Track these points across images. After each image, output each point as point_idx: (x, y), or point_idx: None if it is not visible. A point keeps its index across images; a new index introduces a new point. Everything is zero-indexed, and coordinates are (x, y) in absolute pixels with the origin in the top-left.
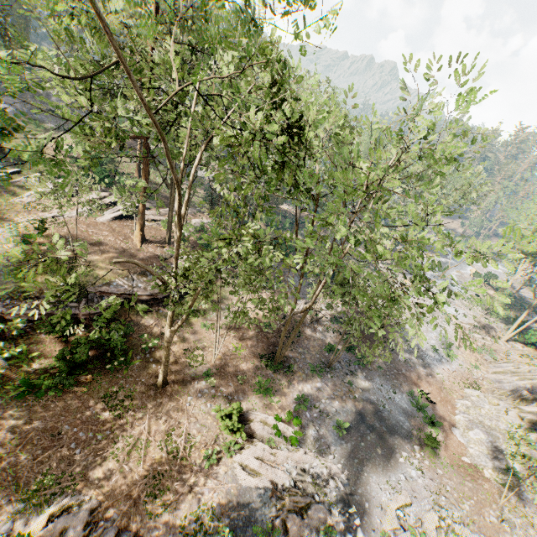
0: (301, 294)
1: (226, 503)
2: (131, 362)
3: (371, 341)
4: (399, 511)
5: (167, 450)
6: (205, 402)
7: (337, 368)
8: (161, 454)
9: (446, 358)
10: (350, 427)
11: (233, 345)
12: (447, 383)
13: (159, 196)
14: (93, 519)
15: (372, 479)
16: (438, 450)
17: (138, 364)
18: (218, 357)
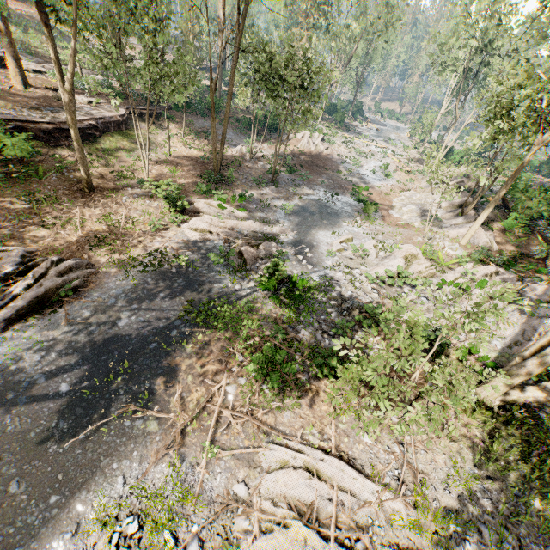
0: (238, 143)
1: (180, 249)
2: (45, 177)
3: (314, 170)
4: (343, 244)
5: (107, 224)
6: (144, 199)
7: (282, 184)
8: (101, 227)
9: (385, 178)
10: (297, 212)
11: (167, 168)
12: (385, 191)
13: (38, 56)
14: (33, 258)
15: (319, 233)
16: (377, 220)
17: (55, 179)
18: (152, 176)
